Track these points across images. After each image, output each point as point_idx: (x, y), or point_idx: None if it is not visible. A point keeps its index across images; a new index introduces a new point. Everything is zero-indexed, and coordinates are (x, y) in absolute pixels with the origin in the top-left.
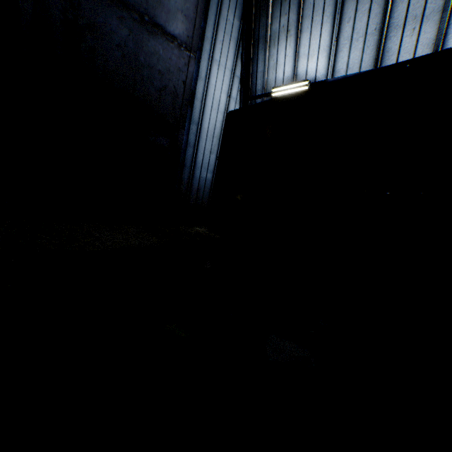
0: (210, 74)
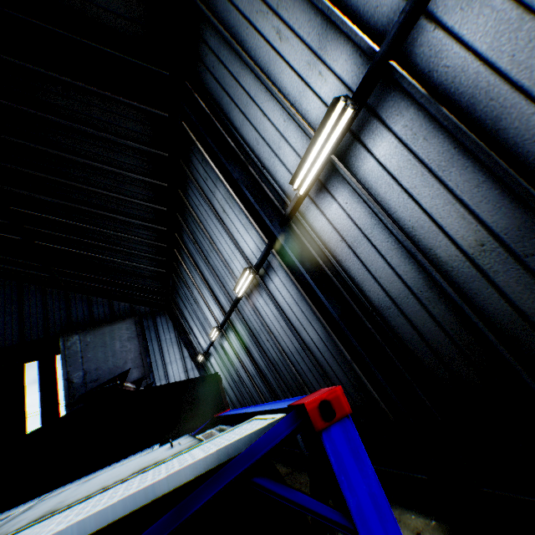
0: (167, 372)
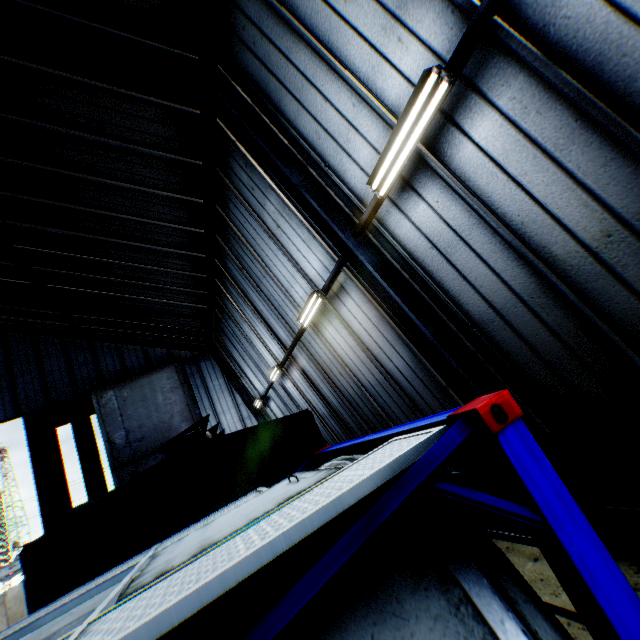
0: (221, 423)
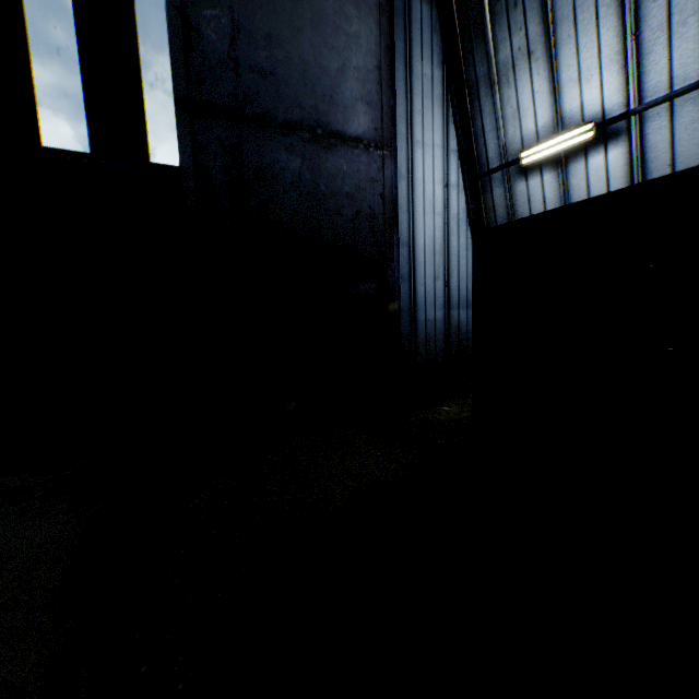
0: (412, 165)
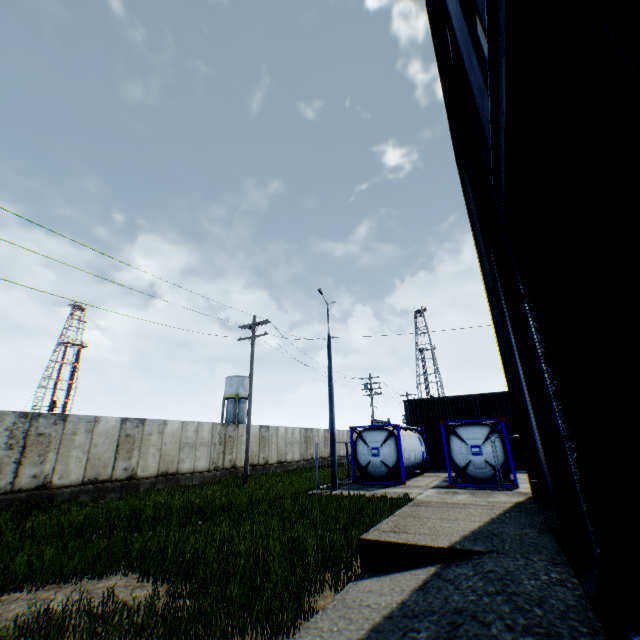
0: None
